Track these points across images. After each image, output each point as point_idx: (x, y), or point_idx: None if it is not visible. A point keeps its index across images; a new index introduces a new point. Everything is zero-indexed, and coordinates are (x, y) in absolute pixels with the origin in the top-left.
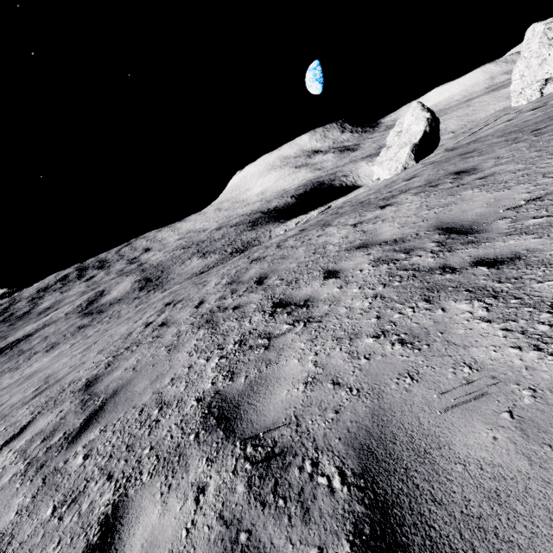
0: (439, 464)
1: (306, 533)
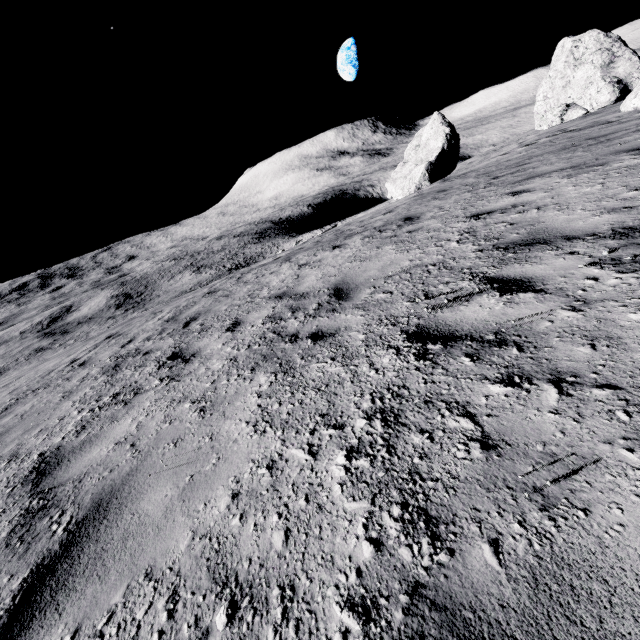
0: (123, 514)
1: (14, 566)
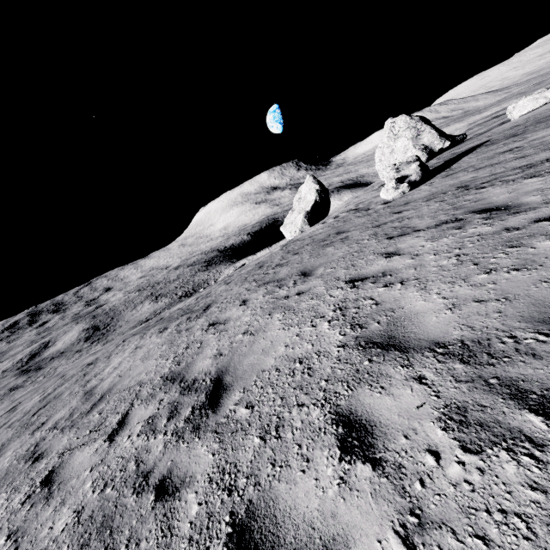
0: None
1: None
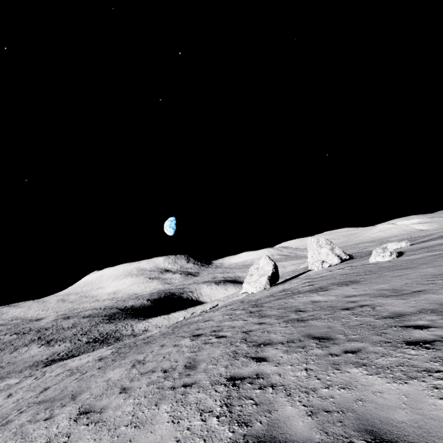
0: None
1: None
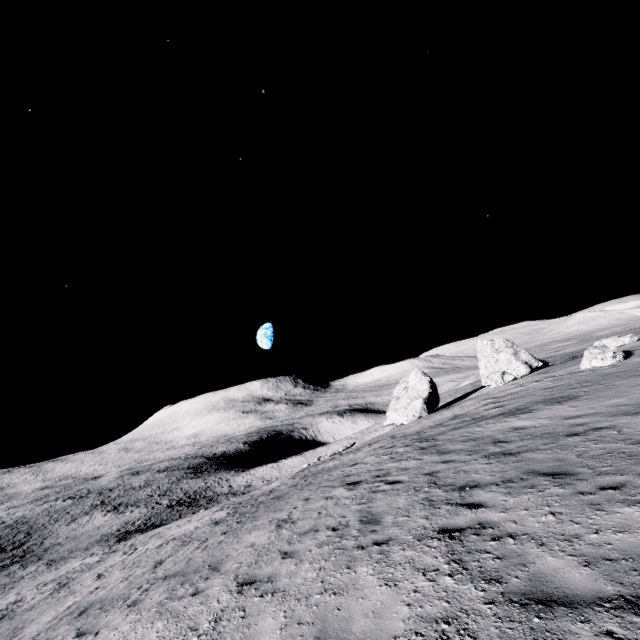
0: None
1: None
